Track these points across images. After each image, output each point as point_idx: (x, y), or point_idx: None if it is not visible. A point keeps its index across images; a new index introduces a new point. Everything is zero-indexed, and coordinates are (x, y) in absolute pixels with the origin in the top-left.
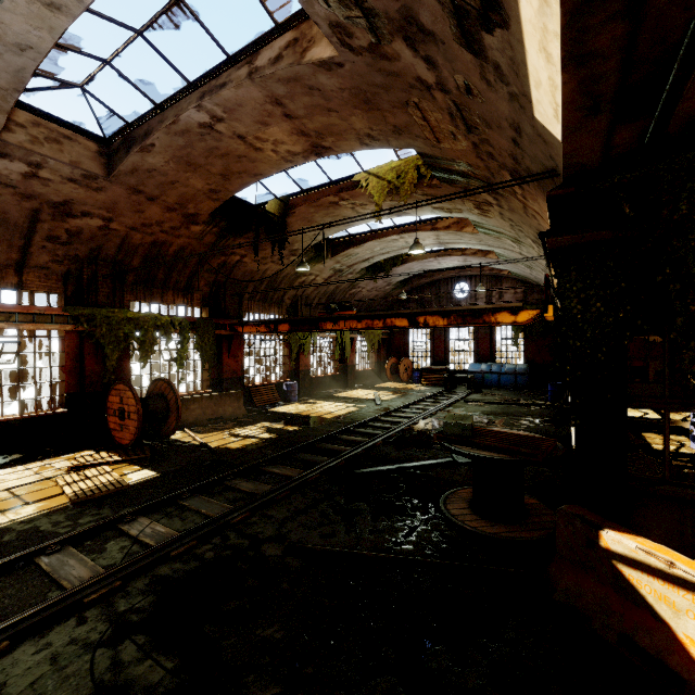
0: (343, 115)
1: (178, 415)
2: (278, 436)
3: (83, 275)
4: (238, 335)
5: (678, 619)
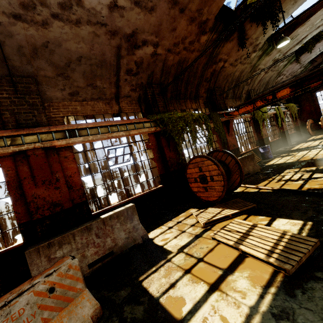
0: None
1: (241, 172)
2: None
3: (147, 96)
4: (231, 119)
5: None
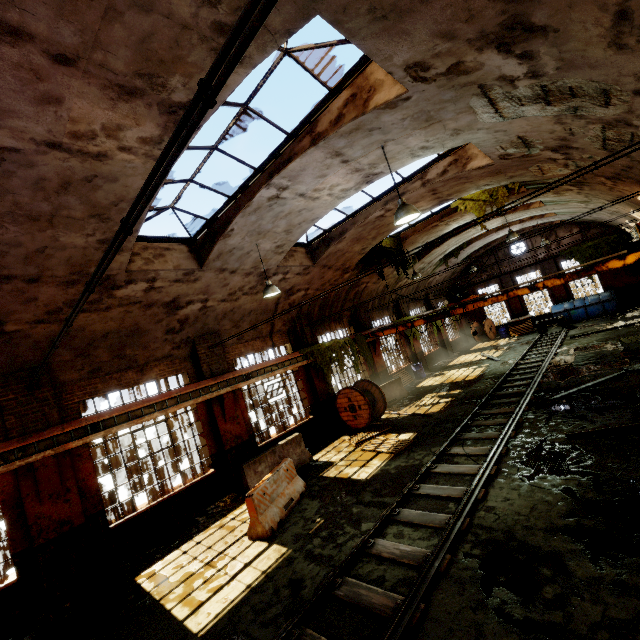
0: (474, 182)
1: (384, 400)
2: (455, 398)
3: (297, 328)
4: (377, 339)
5: None
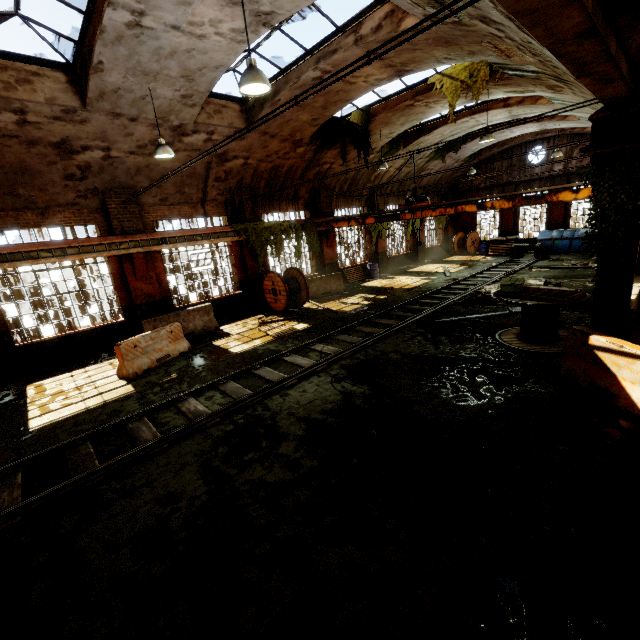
0: (426, 51)
1: (307, 291)
2: (374, 302)
3: (235, 201)
4: (332, 229)
5: (619, 371)
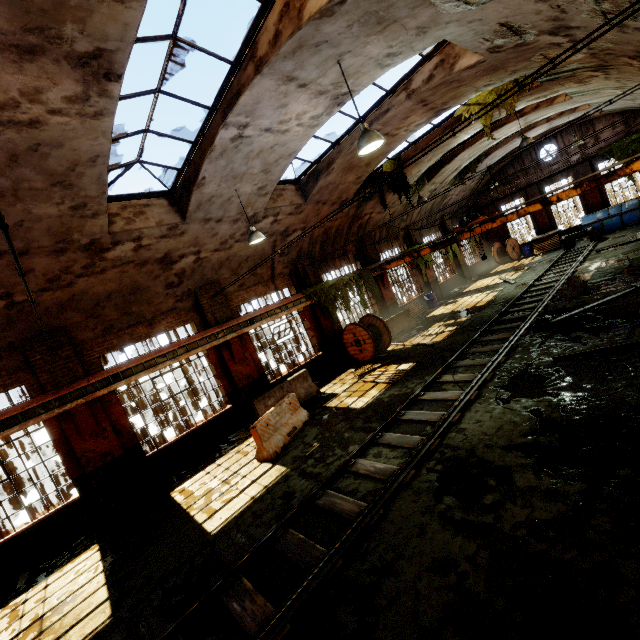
0: (469, 84)
1: (389, 333)
2: (460, 326)
3: (298, 269)
4: (385, 272)
5: None
